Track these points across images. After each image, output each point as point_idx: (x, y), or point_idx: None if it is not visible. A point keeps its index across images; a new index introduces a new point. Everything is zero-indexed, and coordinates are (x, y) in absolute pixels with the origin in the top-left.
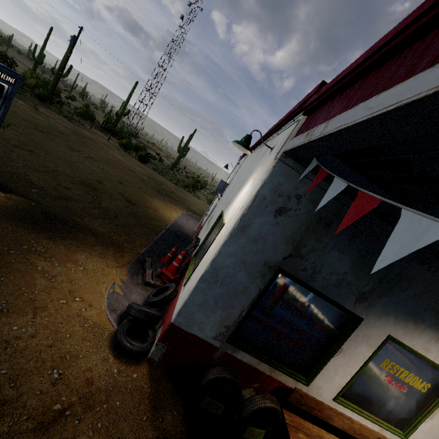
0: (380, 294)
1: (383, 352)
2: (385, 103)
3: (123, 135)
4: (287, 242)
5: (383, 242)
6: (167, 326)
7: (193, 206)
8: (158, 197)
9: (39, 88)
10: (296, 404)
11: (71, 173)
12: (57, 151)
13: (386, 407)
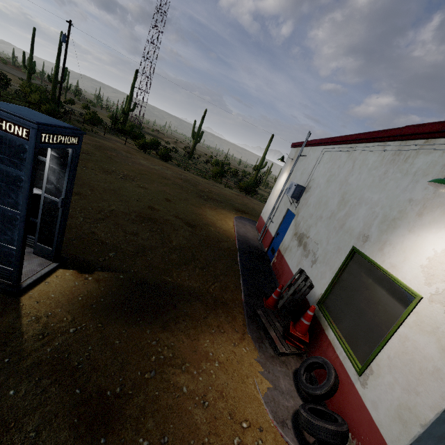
0: None
1: None
2: None
3: (136, 133)
4: None
5: None
6: None
7: (235, 202)
8: (205, 204)
9: (44, 103)
10: None
11: (124, 208)
12: (98, 182)
13: None
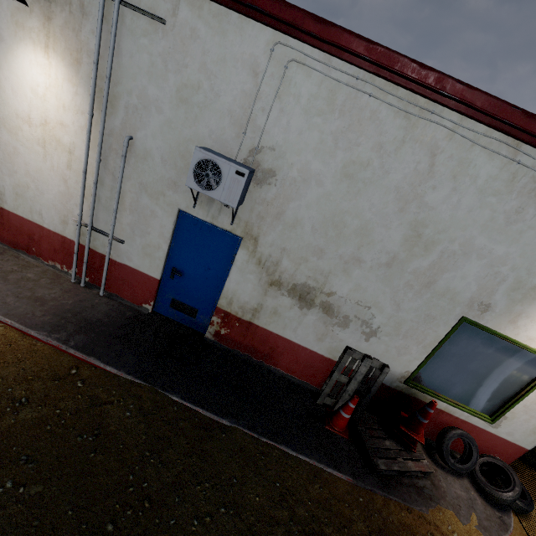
0: None
1: None
2: None
3: None
4: None
5: None
6: (522, 454)
7: None
8: None
9: None
10: None
11: None
12: None
13: None
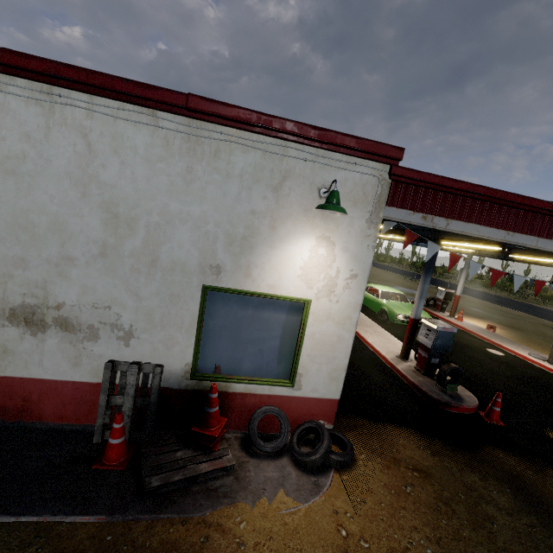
0: None
1: None
2: (486, 235)
3: None
4: None
5: None
6: (336, 406)
7: None
8: None
9: None
10: None
11: None
12: None
13: None
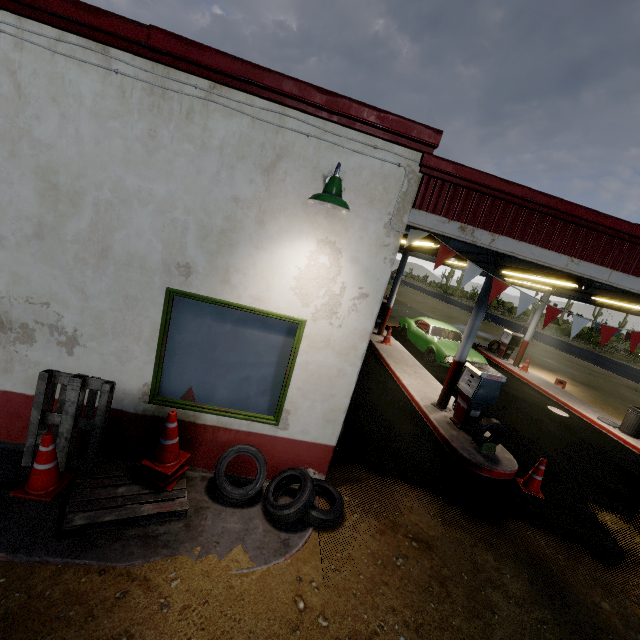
0: None
1: None
2: (542, 259)
3: None
4: None
5: None
6: (331, 454)
7: None
8: None
9: None
10: None
11: None
12: None
13: None
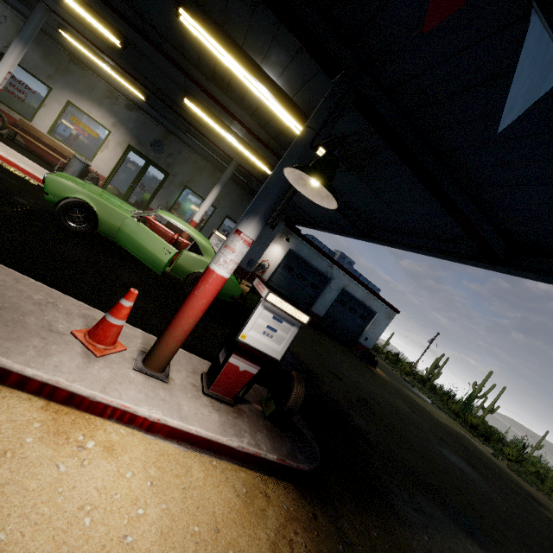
0: (59, 77)
1: (70, 112)
2: None
3: None
4: (4, 39)
5: (54, 50)
6: None
7: None
8: None
9: None
10: (21, 126)
11: None
12: None
13: (79, 145)
